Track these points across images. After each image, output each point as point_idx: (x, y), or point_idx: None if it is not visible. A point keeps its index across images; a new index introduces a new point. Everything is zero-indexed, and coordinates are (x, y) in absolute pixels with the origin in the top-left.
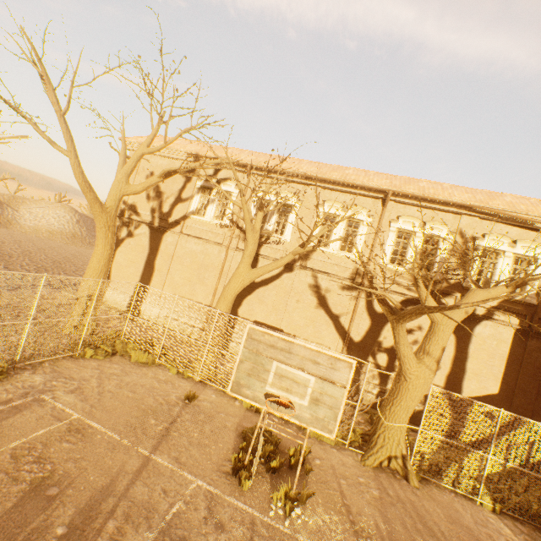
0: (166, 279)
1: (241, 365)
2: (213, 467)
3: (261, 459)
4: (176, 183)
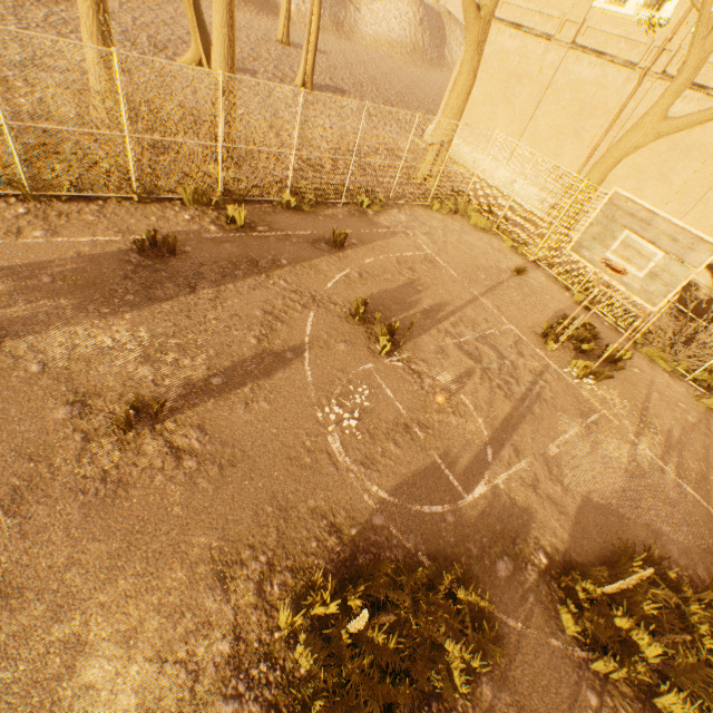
0: (527, 127)
1: (589, 229)
2: (525, 325)
3: (572, 341)
4: None
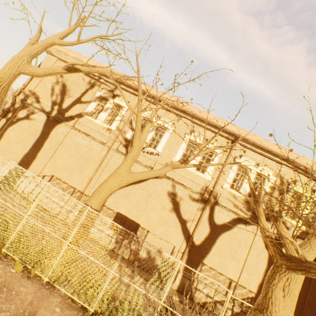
0: (49, 161)
1: None
2: None
3: None
4: (79, 88)
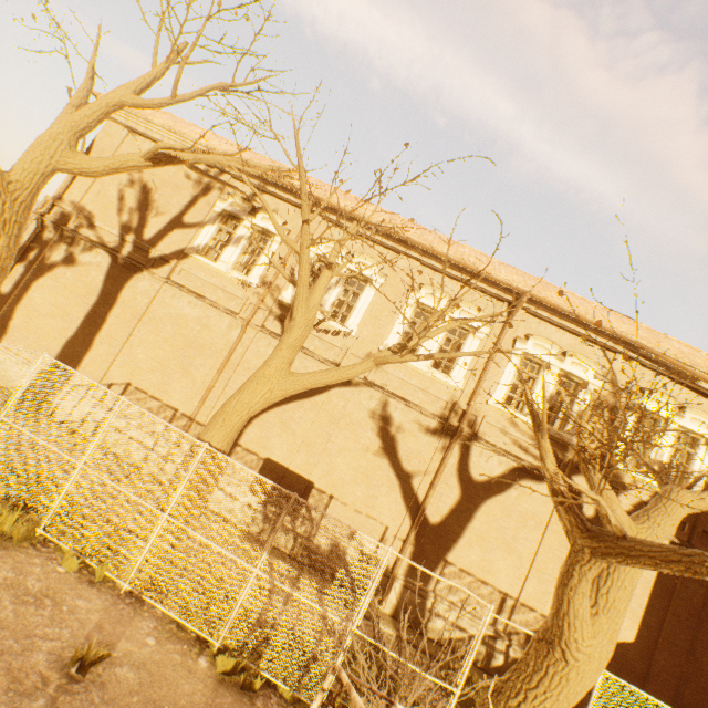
0: (120, 353)
1: None
2: None
3: None
4: (179, 195)
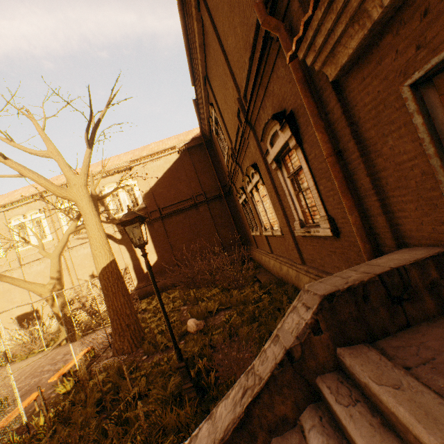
0: None
1: None
2: None
3: None
4: None
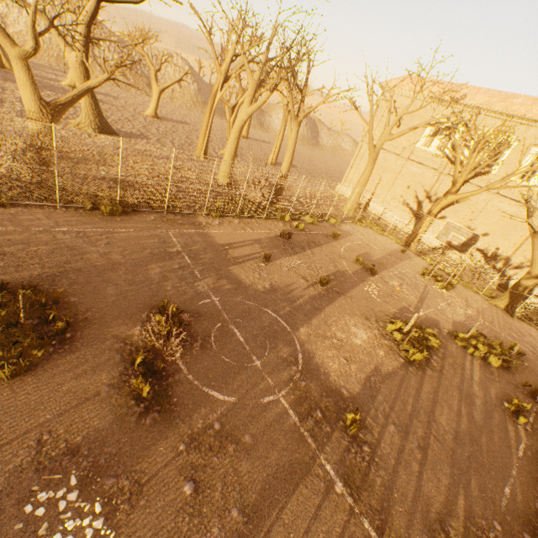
0: (390, 189)
1: (440, 231)
2: (413, 271)
3: (433, 277)
4: (413, 120)
